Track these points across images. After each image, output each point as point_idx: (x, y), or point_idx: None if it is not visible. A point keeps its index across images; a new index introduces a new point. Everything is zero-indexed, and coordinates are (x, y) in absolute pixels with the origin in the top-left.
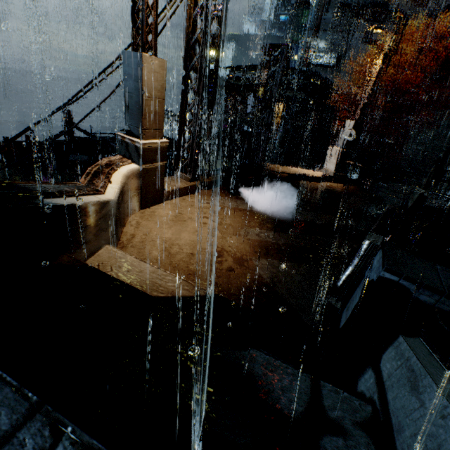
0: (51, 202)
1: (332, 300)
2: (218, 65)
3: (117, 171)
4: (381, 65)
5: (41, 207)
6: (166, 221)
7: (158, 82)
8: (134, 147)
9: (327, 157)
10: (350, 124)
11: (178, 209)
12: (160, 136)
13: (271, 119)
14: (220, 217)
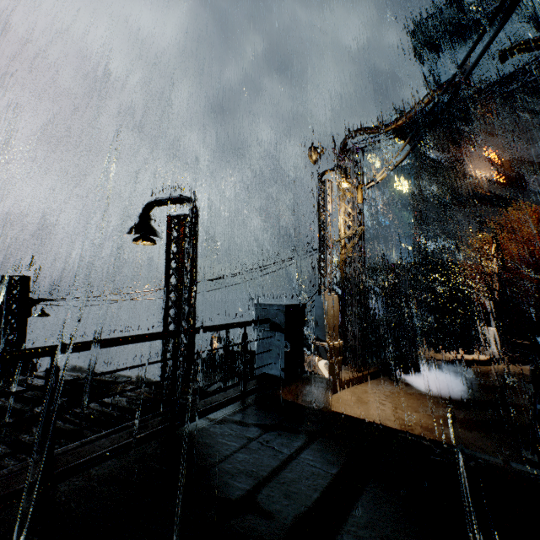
0: (319, 375)
1: (527, 455)
2: (364, 289)
3: (318, 364)
4: (496, 256)
5: (319, 377)
6: (353, 403)
7: (335, 308)
8: (323, 348)
9: (485, 339)
10: (493, 304)
11: (357, 395)
12: (337, 339)
13: (410, 313)
14: (394, 399)
